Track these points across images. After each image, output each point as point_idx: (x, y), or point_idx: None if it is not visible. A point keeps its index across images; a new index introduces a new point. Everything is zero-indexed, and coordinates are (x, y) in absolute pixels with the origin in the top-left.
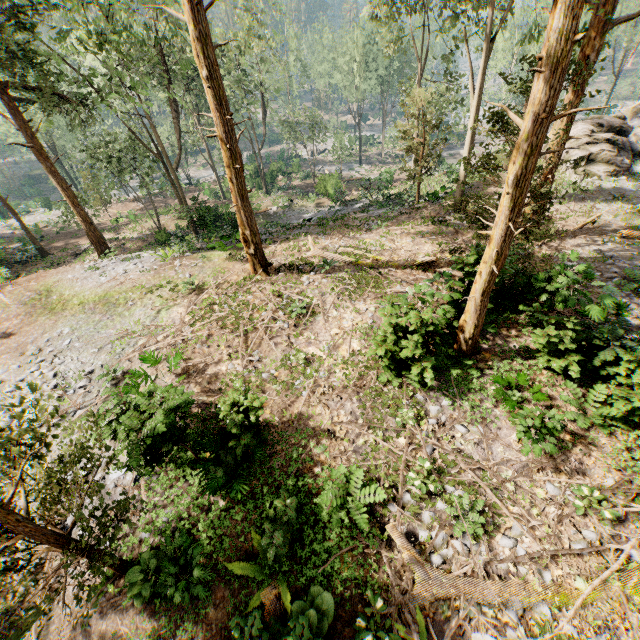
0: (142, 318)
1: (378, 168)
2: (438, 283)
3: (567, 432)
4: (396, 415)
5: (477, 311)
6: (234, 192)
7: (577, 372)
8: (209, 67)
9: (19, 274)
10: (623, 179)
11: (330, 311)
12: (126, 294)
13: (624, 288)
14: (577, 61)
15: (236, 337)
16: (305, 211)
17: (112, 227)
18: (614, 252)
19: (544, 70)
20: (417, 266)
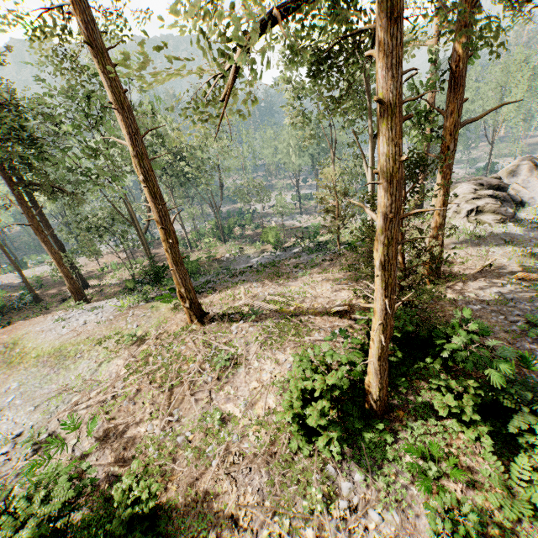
0: (84, 371)
1: (315, 217)
2: (353, 330)
3: (495, 523)
4: (305, 494)
5: (377, 374)
6: (170, 259)
7: (492, 443)
8: (144, 173)
9: (10, 320)
10: (511, 225)
11: (252, 362)
12: (78, 346)
13: (529, 334)
14: (440, 150)
15: (161, 393)
16: (252, 256)
17: (98, 274)
18: (514, 294)
19: (381, 182)
20: (334, 313)
